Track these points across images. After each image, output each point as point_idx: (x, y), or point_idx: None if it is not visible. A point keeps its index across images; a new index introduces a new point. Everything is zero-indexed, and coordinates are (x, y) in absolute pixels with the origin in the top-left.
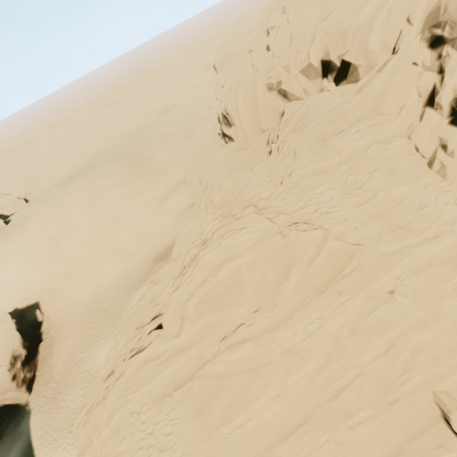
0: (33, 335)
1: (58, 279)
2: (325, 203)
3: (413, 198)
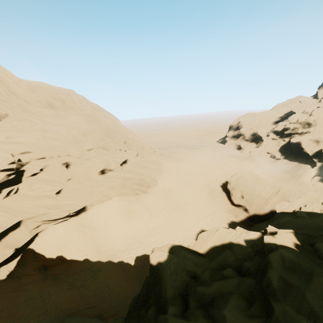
0: None
1: None
2: None
3: None
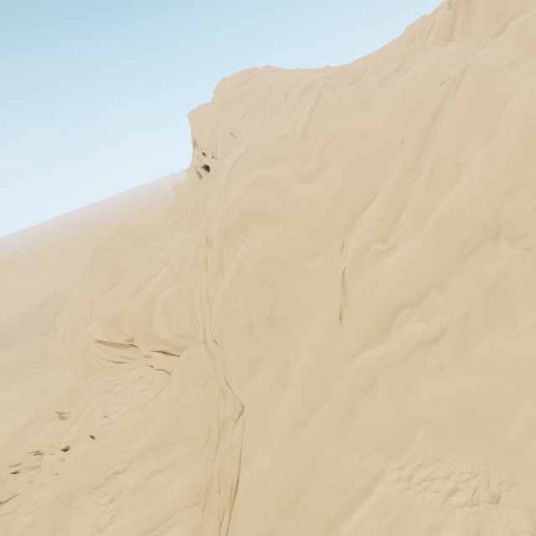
0: None
1: None
2: None
3: None
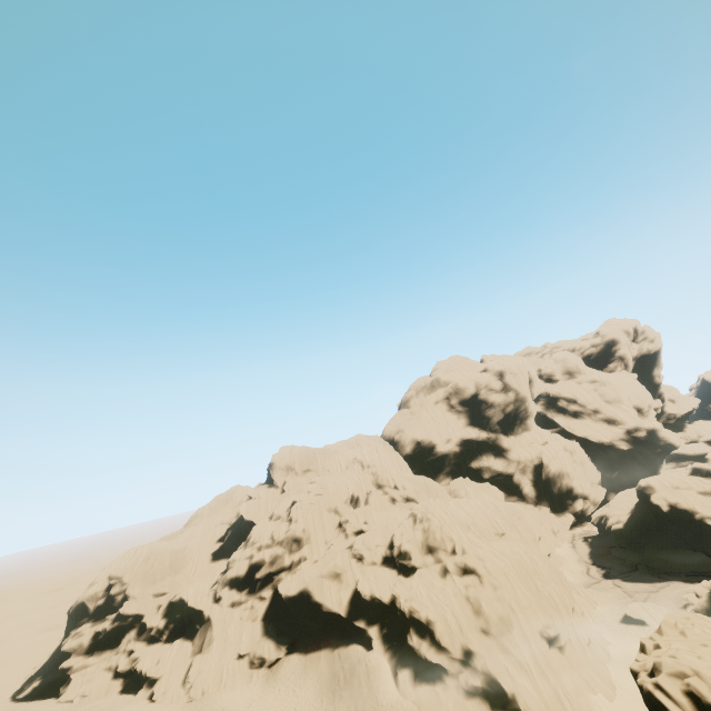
0: None
1: None
2: None
3: None
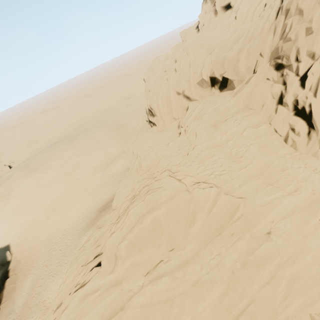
0: (2, 272)
1: (27, 226)
2: (217, 168)
3: (277, 164)
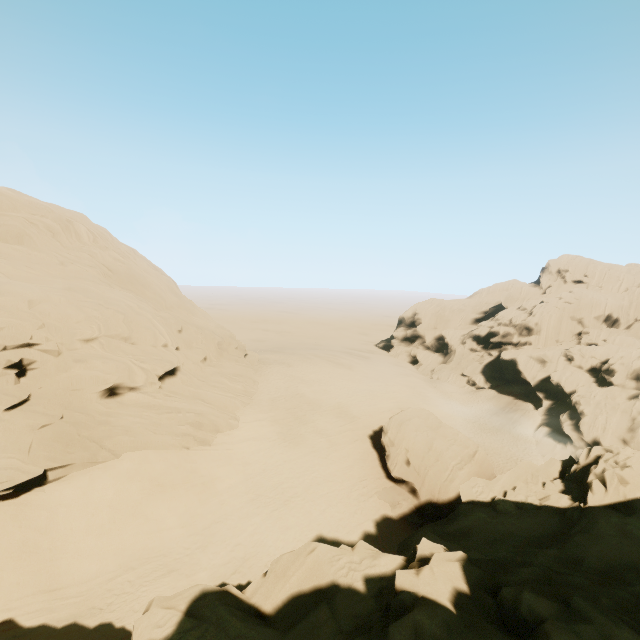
0: None
1: None
2: None
3: None
